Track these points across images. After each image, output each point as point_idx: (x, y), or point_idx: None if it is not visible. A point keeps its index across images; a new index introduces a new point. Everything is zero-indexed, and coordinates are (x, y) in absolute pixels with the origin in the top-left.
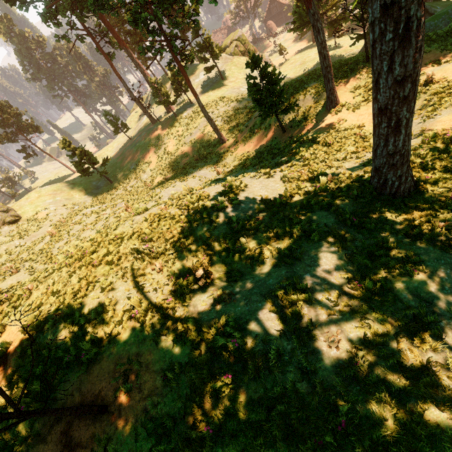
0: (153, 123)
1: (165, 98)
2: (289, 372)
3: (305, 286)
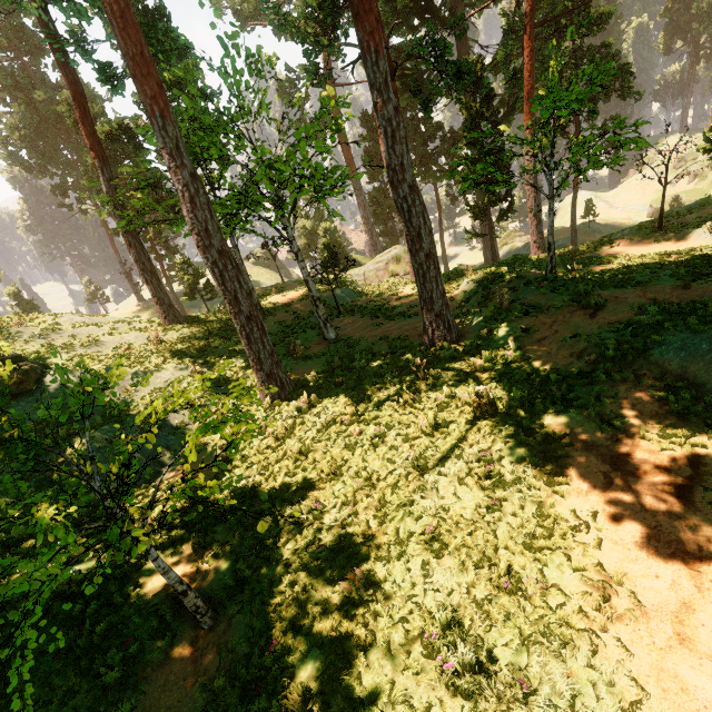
0: (139, 302)
1: None
2: (18, 339)
3: (60, 328)
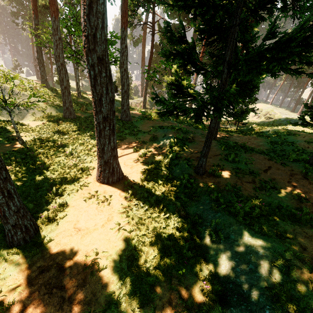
0: (37, 79)
1: (47, 71)
2: None
3: None
